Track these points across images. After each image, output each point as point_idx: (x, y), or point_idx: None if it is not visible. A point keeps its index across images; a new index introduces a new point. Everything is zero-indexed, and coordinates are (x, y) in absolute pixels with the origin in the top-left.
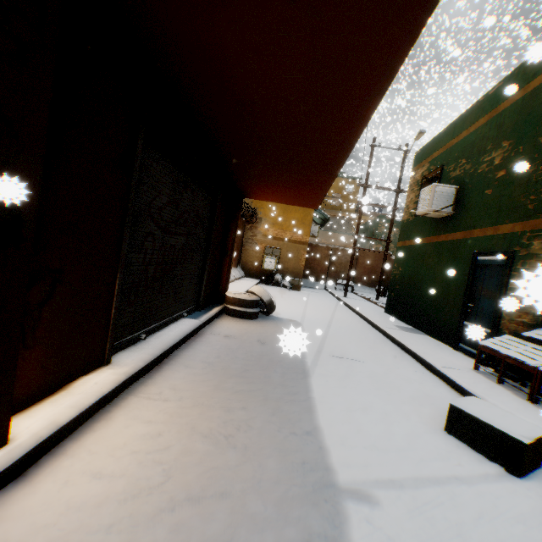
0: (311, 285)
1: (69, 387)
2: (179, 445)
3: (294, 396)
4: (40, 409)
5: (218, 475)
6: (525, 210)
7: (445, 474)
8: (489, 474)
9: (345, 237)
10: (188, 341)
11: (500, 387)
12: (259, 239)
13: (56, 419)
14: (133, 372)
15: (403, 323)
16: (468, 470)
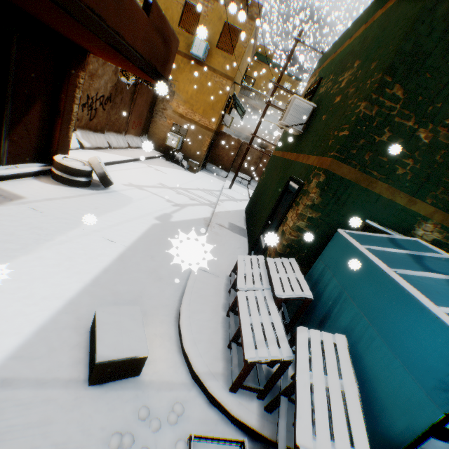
0: (215, 171)
1: None
2: None
3: None
4: None
5: None
6: (327, 145)
7: None
8: (58, 379)
9: (267, 135)
10: None
11: (224, 297)
12: (169, 114)
13: None
14: None
15: (242, 223)
16: (39, 373)
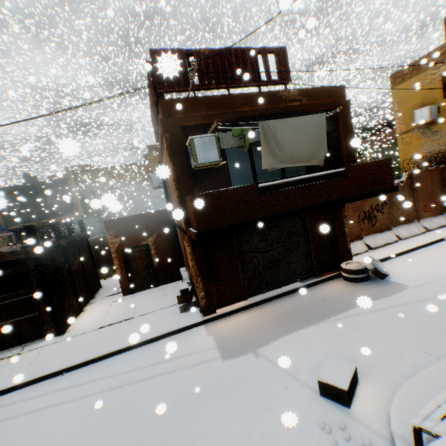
0: None
1: (233, 304)
2: (240, 325)
3: (289, 328)
4: (224, 308)
5: (238, 334)
6: None
7: (290, 371)
8: (308, 384)
9: None
10: (289, 294)
11: None
12: None
13: (224, 310)
14: (248, 303)
15: None
16: (303, 378)
